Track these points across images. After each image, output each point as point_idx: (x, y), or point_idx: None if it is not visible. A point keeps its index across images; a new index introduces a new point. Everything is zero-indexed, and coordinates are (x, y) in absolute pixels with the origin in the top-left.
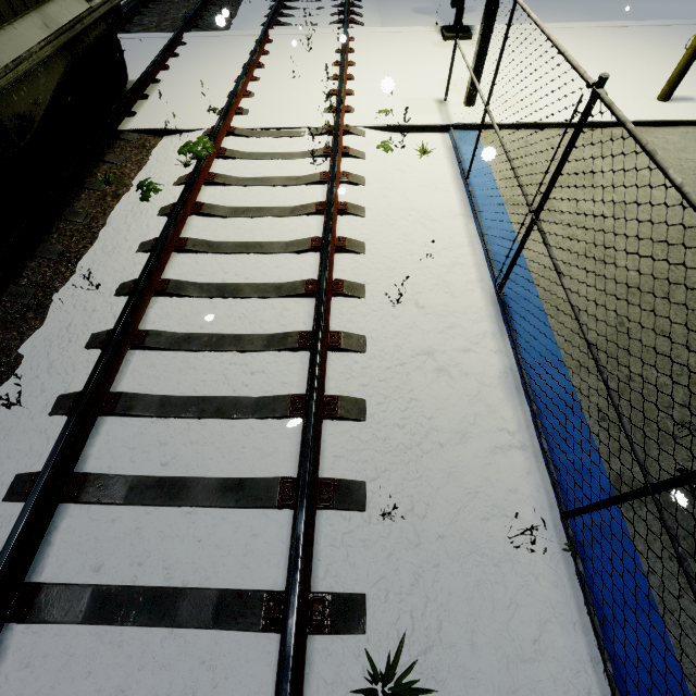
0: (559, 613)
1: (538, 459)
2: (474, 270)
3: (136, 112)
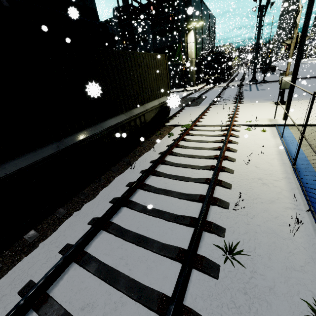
0: (315, 261)
1: (309, 214)
2: (282, 160)
3: (169, 121)
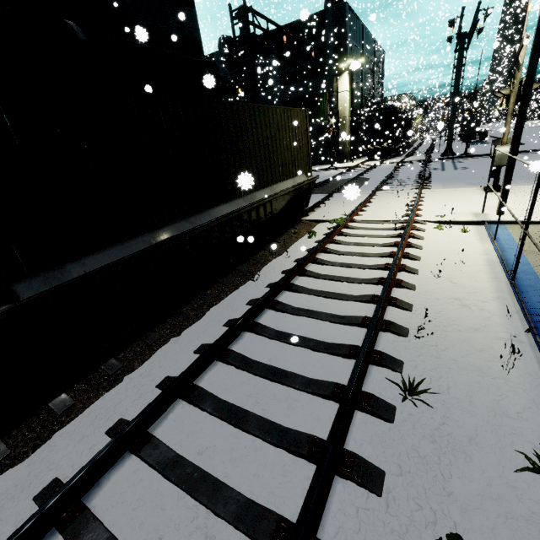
0: None
1: (533, 348)
2: (494, 274)
3: (309, 215)
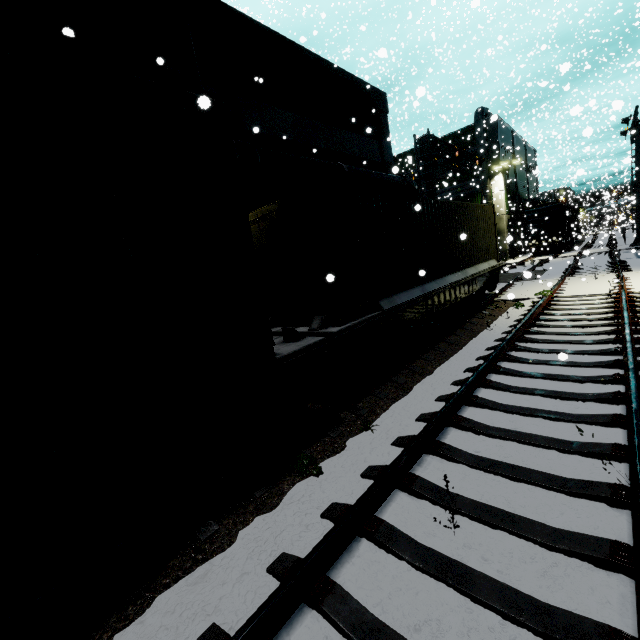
0: None
1: None
2: None
3: (500, 296)
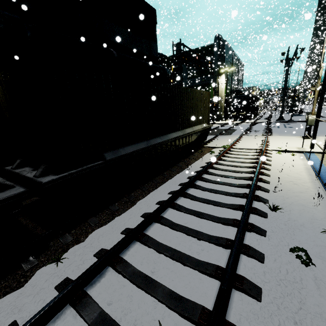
0: None
1: None
2: (309, 172)
3: (207, 144)
